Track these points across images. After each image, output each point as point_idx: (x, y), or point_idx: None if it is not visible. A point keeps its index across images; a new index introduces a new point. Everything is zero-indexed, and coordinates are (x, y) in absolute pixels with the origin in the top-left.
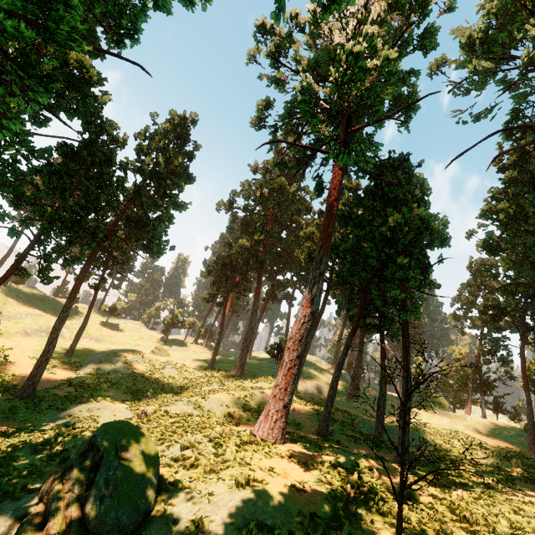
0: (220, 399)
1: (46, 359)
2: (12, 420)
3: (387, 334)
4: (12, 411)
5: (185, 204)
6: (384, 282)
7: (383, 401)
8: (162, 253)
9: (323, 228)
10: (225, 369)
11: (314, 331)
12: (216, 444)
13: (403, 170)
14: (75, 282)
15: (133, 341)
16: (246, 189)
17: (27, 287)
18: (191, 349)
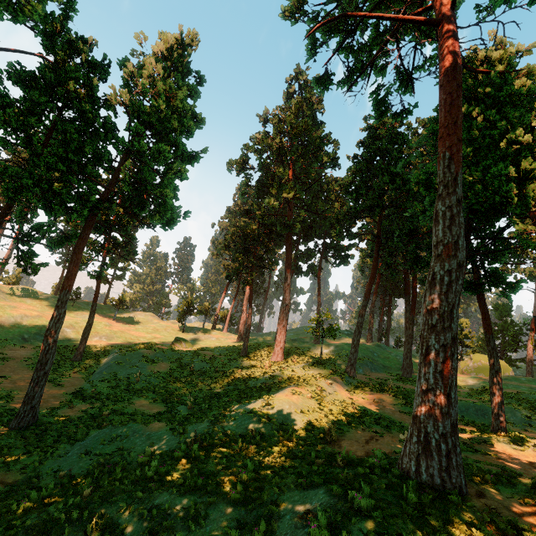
0: (291, 404)
1: (44, 372)
2: (3, 471)
3: (502, 292)
4: (4, 455)
5: (198, 153)
6: (486, 223)
7: (498, 380)
8: (175, 223)
9: (447, 131)
10: (261, 356)
11: (367, 301)
12: (377, 523)
13: (504, 63)
14: (68, 267)
15: (148, 334)
16: (260, 141)
17: (20, 287)
18: (212, 336)
